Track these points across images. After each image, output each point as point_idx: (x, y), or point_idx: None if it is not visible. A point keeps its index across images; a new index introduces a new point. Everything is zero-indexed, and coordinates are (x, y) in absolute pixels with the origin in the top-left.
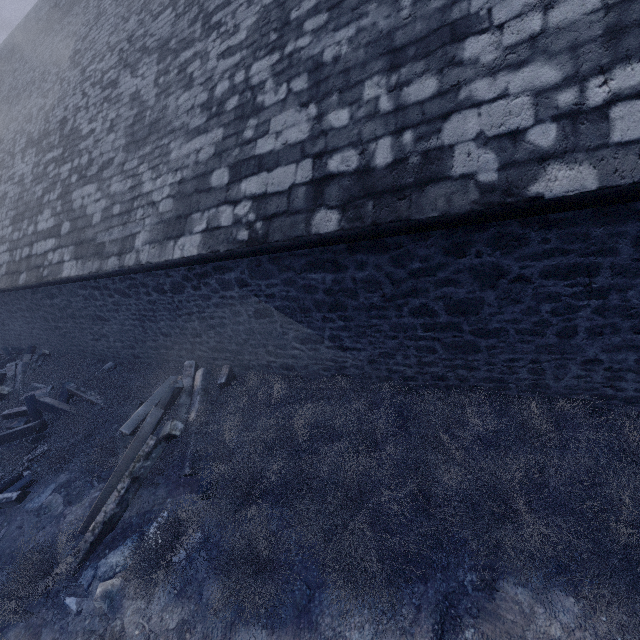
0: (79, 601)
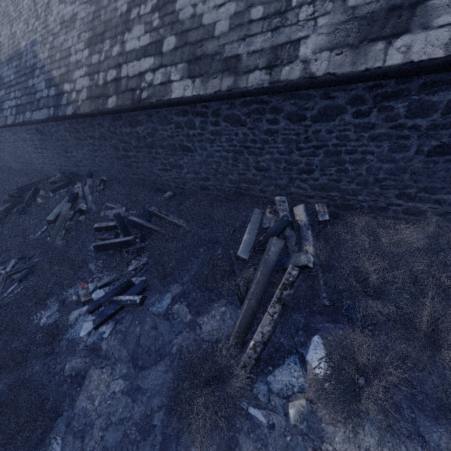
0: (265, 414)
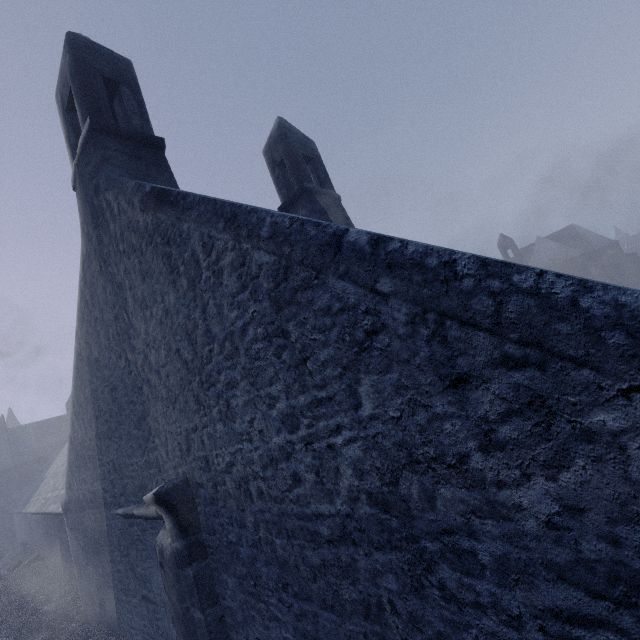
0: None
